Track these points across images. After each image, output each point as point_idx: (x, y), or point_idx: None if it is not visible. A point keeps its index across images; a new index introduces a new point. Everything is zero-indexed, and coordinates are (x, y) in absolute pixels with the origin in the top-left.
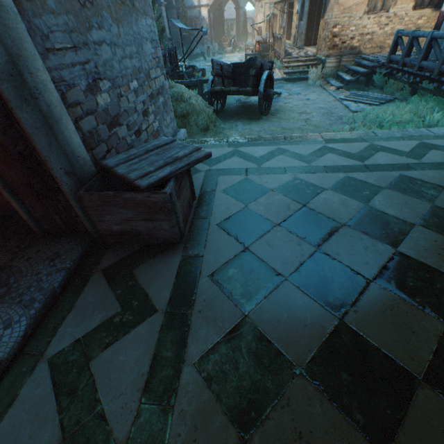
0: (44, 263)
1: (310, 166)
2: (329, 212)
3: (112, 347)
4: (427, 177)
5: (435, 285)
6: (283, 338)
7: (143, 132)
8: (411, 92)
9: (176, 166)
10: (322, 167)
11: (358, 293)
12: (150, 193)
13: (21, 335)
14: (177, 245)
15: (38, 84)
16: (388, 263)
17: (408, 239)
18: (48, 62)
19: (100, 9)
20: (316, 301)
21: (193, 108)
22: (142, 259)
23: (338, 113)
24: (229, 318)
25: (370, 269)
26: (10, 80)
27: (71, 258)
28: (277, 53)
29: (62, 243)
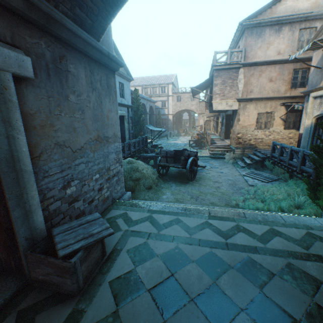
0: None
1: (190, 238)
2: (186, 284)
3: None
4: (265, 262)
5: None
6: None
7: (95, 200)
8: (289, 176)
9: (87, 241)
10: (198, 240)
11: None
12: (62, 261)
13: None
14: (75, 297)
15: (29, 197)
16: None
17: None
18: (42, 182)
19: (85, 150)
20: None
21: (143, 175)
22: (47, 306)
23: (239, 184)
24: None
25: None
26: (15, 198)
27: (5, 296)
28: (207, 141)
29: (8, 281)
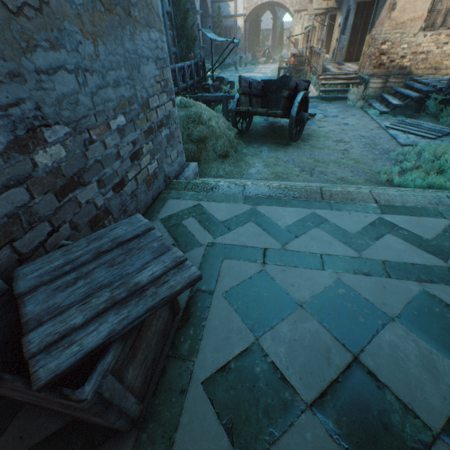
0: None
1: (361, 259)
2: (403, 387)
3: None
4: None
5: None
6: None
7: (129, 181)
8: None
9: (127, 314)
10: (381, 263)
11: None
12: (52, 396)
13: None
14: (126, 433)
15: None
16: None
17: None
18: None
19: (57, 18)
20: None
21: (212, 131)
22: None
23: (383, 145)
24: None
25: None
26: None
27: None
28: (314, 68)
29: None
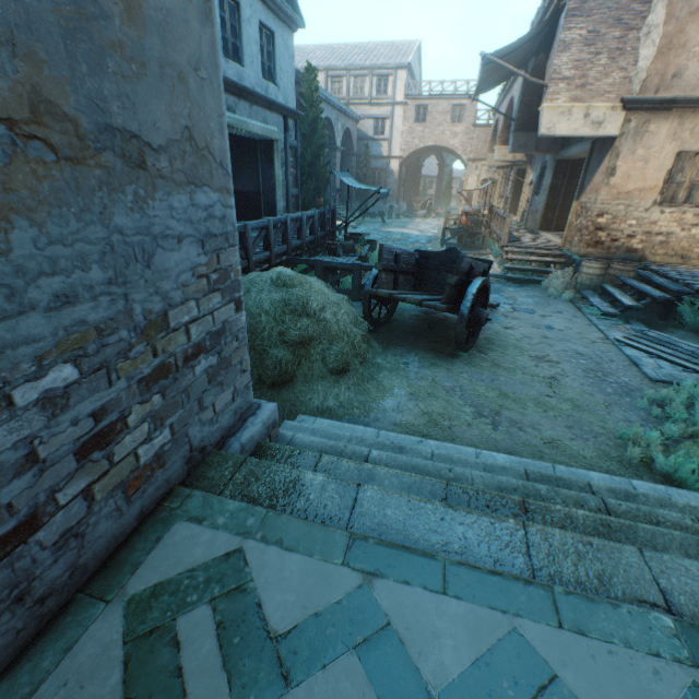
0: None
1: None
2: None
3: None
4: None
5: None
6: None
7: (58, 510)
8: None
9: None
10: None
11: None
12: None
13: None
14: None
15: None
16: None
17: None
18: None
19: None
20: None
21: (324, 328)
22: None
23: (617, 375)
24: None
25: None
26: None
27: None
28: (496, 234)
29: None
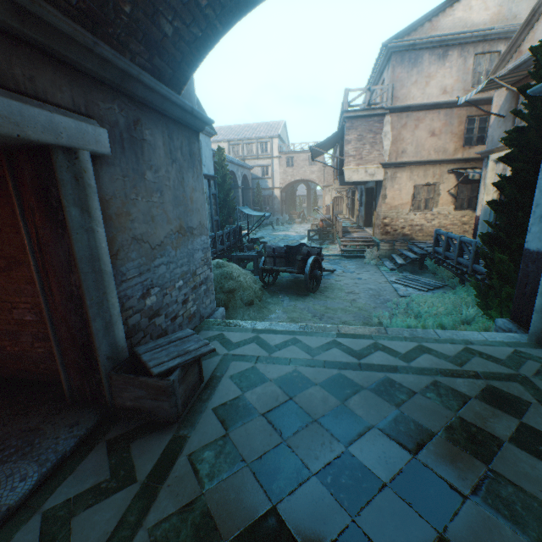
0: (65, 429)
1: (312, 359)
2: (308, 407)
3: (92, 508)
4: (407, 381)
5: (362, 484)
6: (223, 515)
7: (179, 316)
8: (460, 281)
9: (184, 358)
10: (323, 361)
11: (298, 483)
12: (158, 379)
13: (30, 488)
14: (173, 424)
15: (110, 305)
16: (334, 460)
17: (361, 440)
18: (120, 288)
19: (165, 246)
20: (261, 487)
21: (240, 284)
22: (141, 434)
23: (385, 295)
24: (189, 494)
25: (317, 463)
26: (95, 306)
27: (87, 426)
28: (337, 231)
29: (84, 412)
